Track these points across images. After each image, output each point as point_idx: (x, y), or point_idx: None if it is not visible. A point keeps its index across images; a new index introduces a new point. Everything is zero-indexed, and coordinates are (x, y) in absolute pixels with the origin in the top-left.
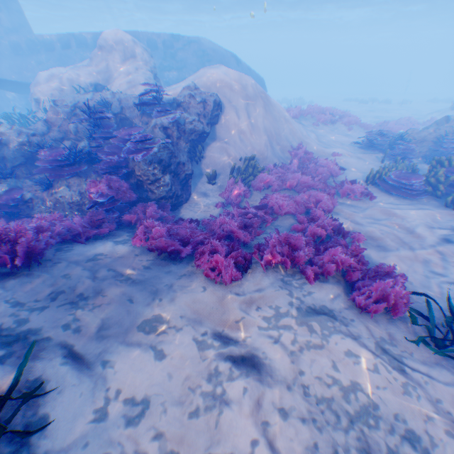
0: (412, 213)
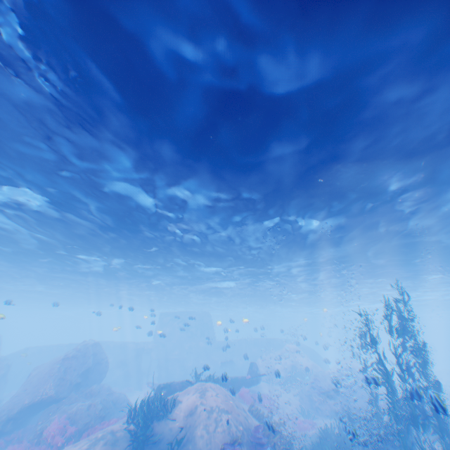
0: None
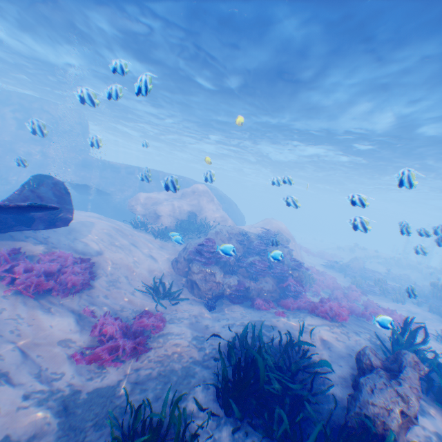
0: (384, 302)
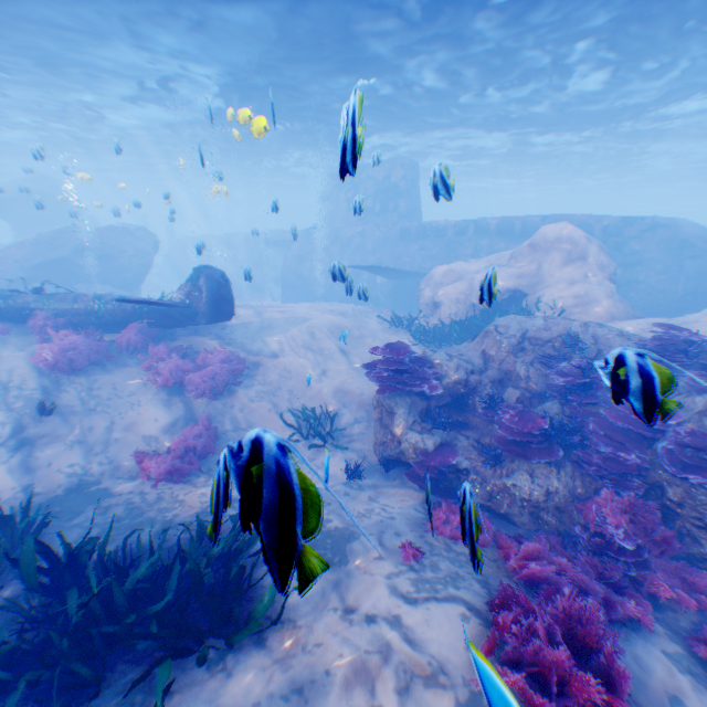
0: None
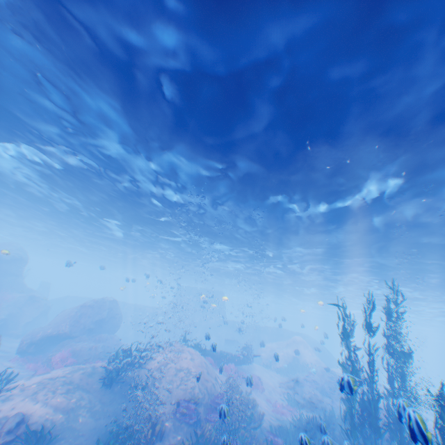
0: None
